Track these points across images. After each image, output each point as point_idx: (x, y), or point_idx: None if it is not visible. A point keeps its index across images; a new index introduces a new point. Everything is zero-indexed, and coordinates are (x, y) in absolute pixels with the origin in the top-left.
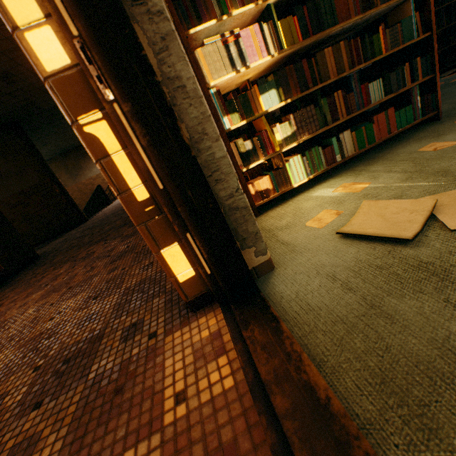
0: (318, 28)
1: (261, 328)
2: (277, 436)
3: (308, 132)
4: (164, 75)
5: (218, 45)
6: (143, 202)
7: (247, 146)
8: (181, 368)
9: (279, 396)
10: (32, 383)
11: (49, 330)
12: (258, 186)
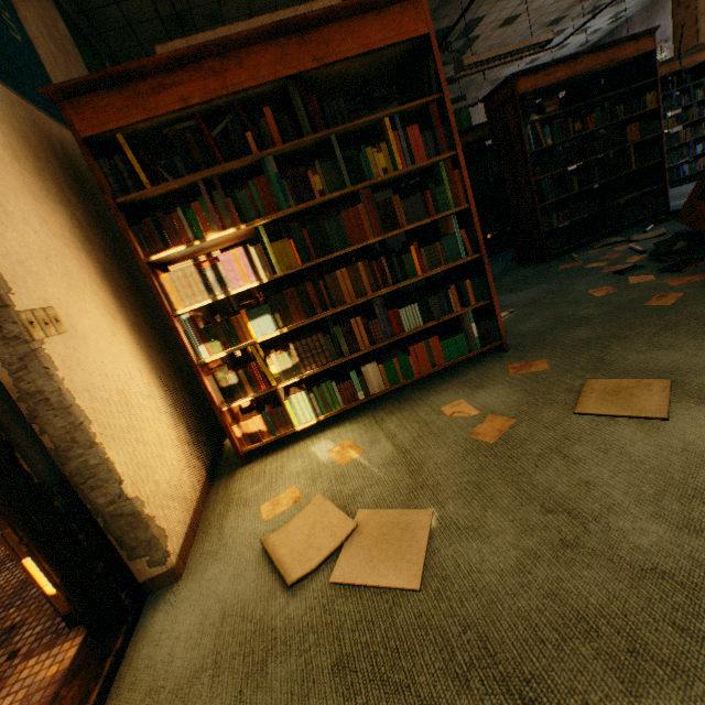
0: (325, 250)
1: (80, 686)
2: None
3: (316, 364)
4: (21, 392)
5: (190, 270)
6: None
7: (231, 379)
8: None
9: None
10: None
11: None
12: (247, 427)
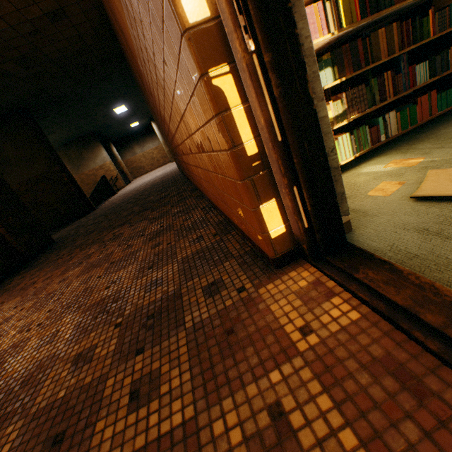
0: (375, 9)
1: (373, 270)
2: (440, 343)
3: (357, 111)
4: None
5: None
6: (251, 157)
7: None
8: (291, 310)
9: (429, 314)
10: (119, 336)
11: (110, 296)
12: None
